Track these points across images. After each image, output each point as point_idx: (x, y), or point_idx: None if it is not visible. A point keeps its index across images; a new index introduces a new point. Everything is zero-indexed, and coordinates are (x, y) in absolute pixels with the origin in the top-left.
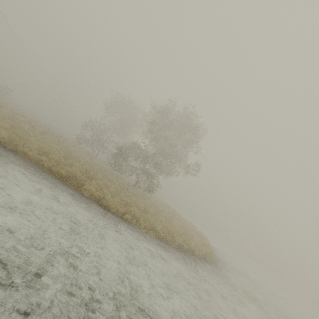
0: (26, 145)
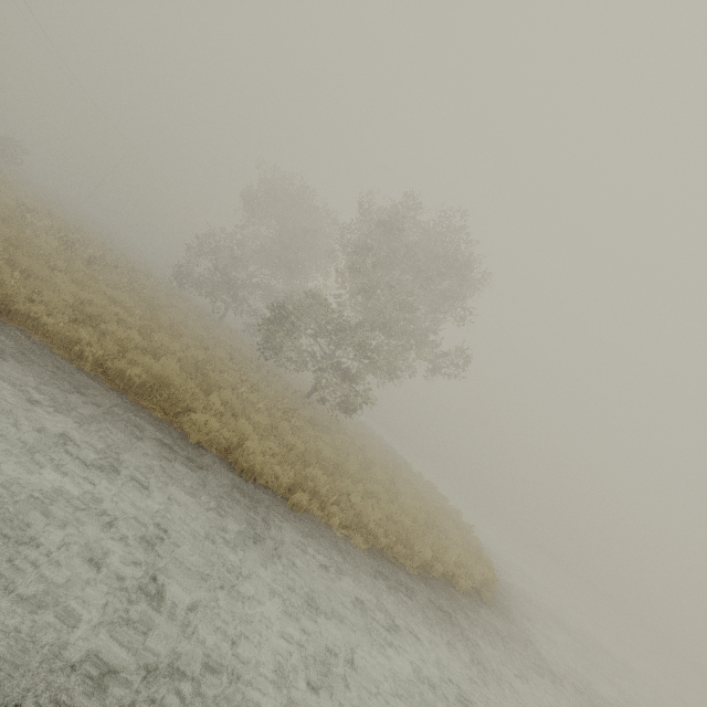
0: (37, 296)
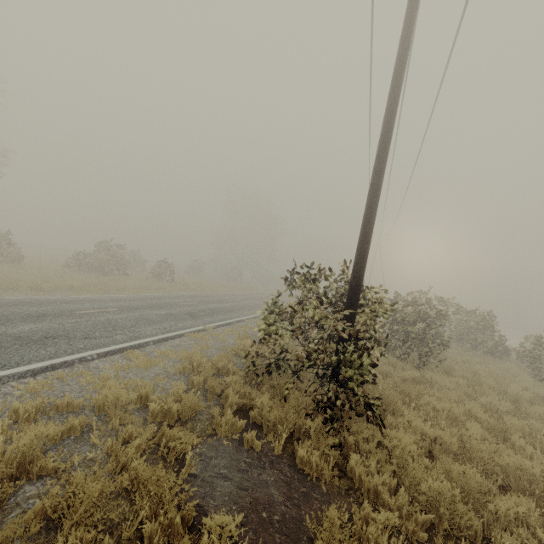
0: None
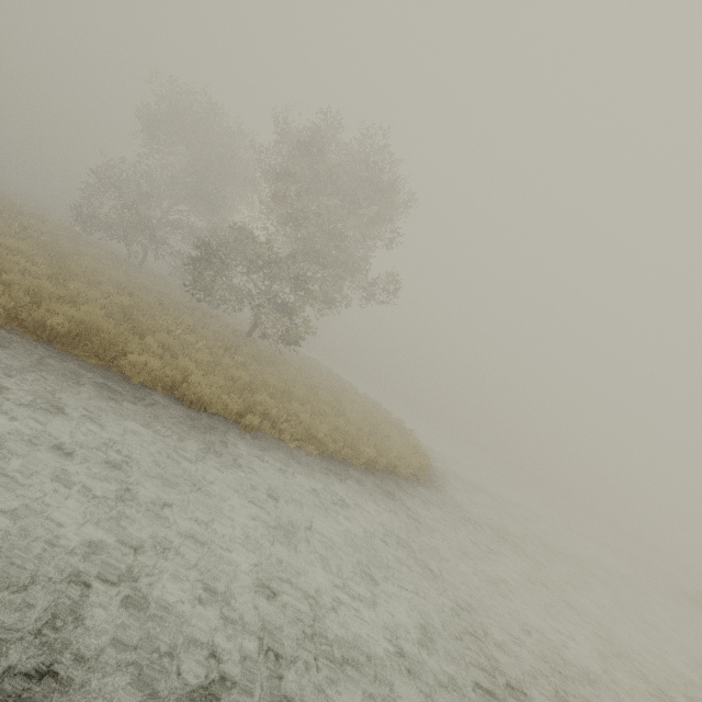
0: None
